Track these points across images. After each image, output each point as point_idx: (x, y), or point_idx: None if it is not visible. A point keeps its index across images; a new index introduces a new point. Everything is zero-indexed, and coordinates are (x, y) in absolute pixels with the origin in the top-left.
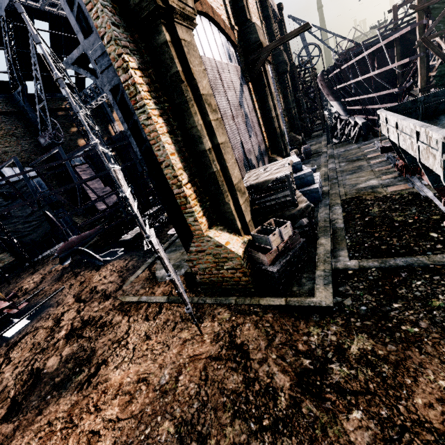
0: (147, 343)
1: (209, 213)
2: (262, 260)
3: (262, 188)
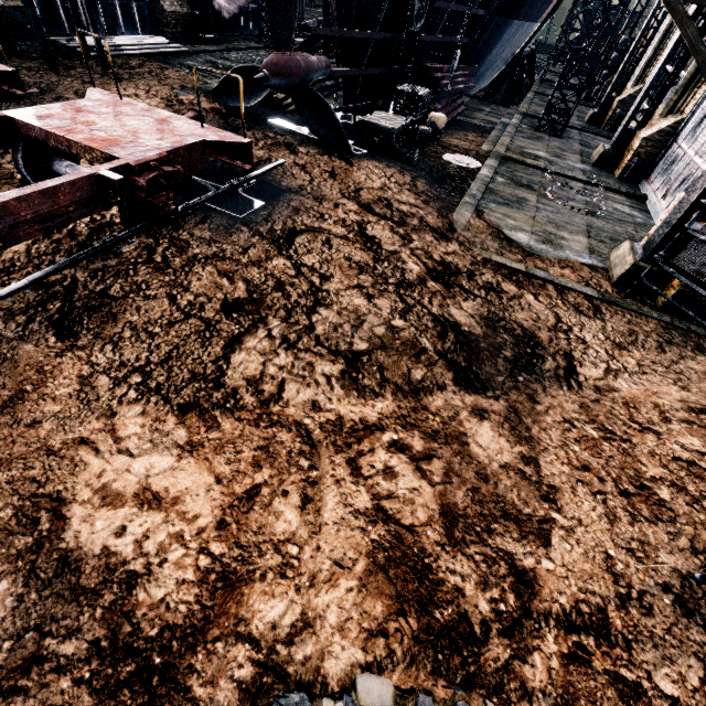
0: (629, 355)
1: None
2: None
3: None
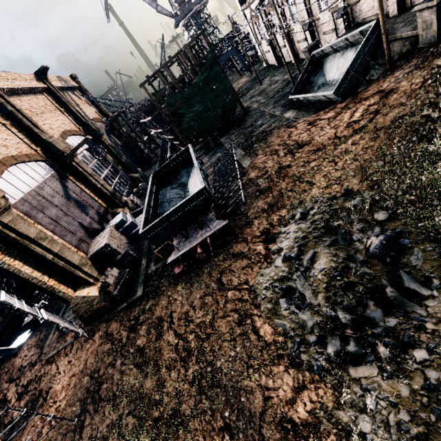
0: (70, 364)
1: (72, 284)
2: (110, 291)
3: (97, 254)
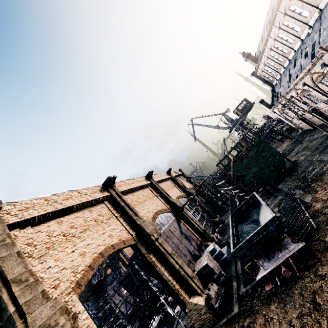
0: None
1: (187, 291)
2: (212, 303)
3: (201, 271)
